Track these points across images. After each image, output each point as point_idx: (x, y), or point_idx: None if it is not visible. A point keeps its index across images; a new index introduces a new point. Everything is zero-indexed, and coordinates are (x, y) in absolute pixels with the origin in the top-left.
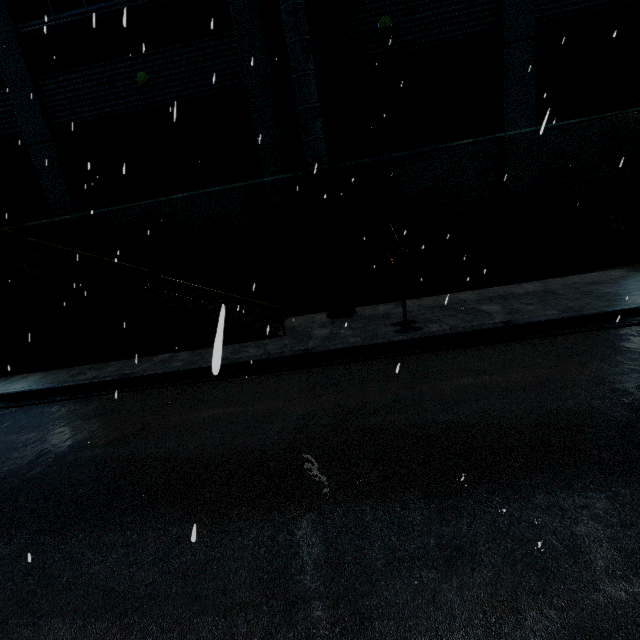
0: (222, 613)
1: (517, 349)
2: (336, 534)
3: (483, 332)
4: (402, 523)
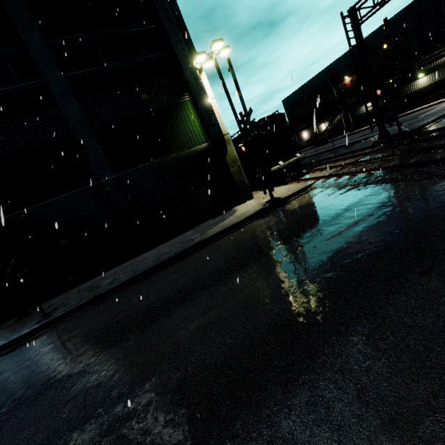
0: None
1: (87, 314)
2: None
3: (80, 306)
4: None
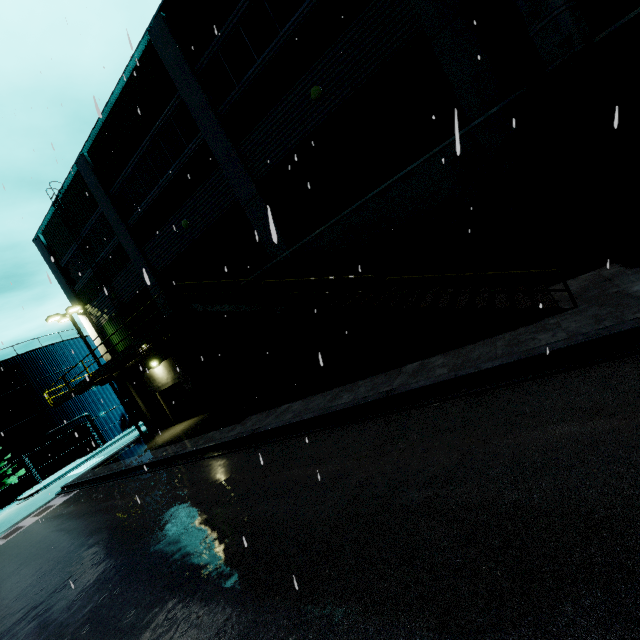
0: None
1: None
2: None
3: None
4: None
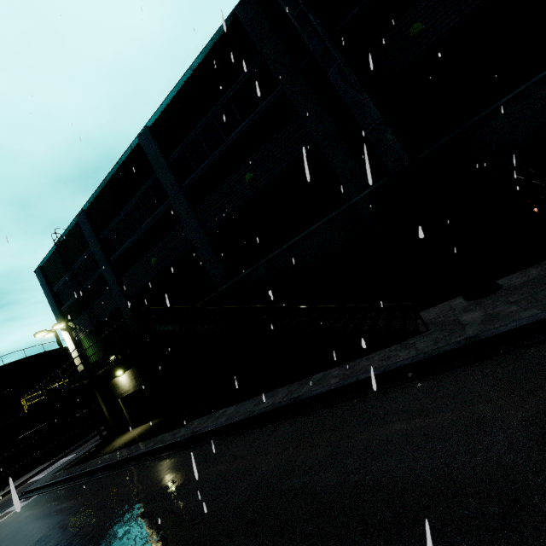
0: None
1: None
2: None
3: None
4: None
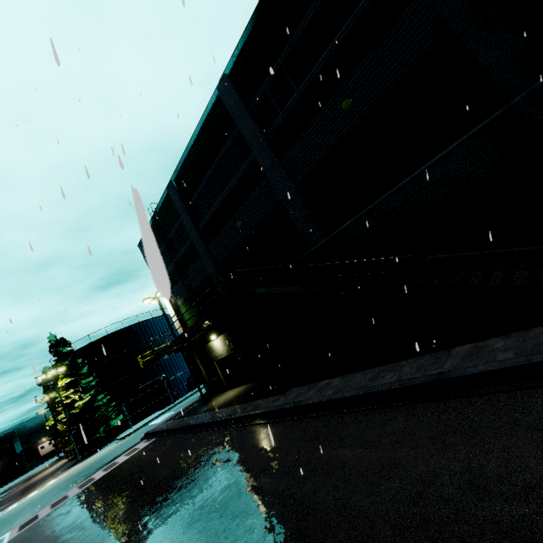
0: None
1: None
2: None
3: None
4: None
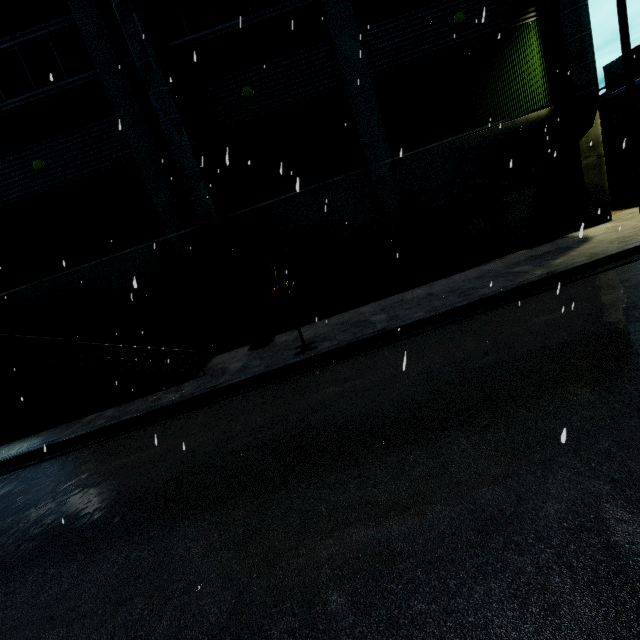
0: (66, 624)
1: (383, 353)
2: (176, 542)
3: (362, 342)
4: (227, 521)
